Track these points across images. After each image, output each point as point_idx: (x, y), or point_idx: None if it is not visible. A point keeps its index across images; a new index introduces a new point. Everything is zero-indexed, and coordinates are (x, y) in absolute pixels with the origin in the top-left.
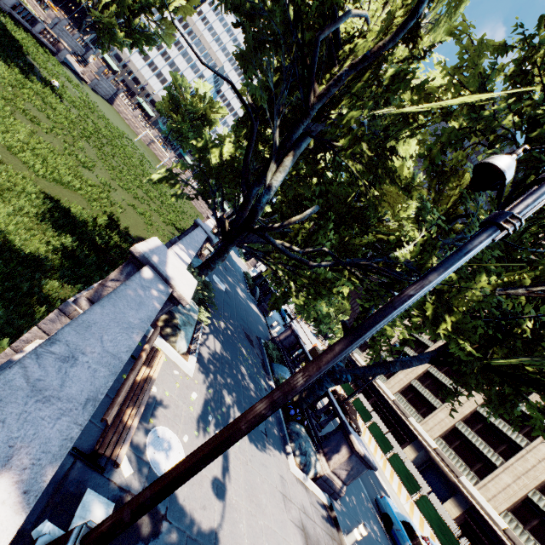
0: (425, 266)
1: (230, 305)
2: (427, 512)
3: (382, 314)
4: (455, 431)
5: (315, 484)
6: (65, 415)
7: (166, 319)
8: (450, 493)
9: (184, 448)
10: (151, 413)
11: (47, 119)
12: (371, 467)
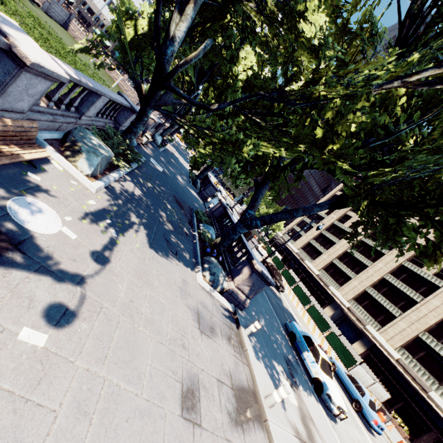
0: (316, 96)
1: (164, 180)
2: (333, 343)
3: None
4: (365, 294)
5: (222, 296)
6: None
7: (70, 146)
8: (358, 338)
9: (63, 222)
10: (25, 188)
11: None
12: (270, 283)
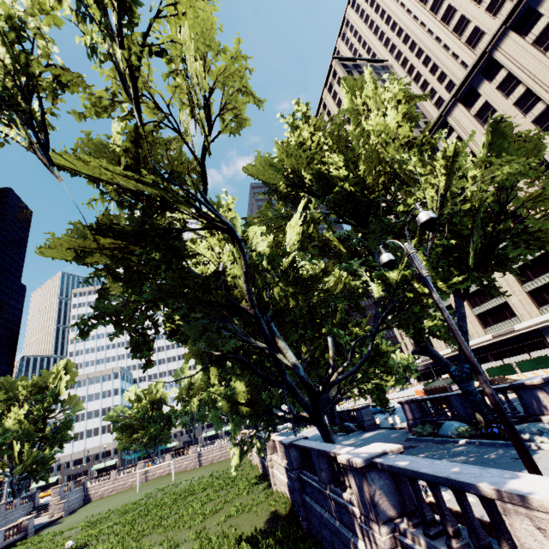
0: (392, 283)
1: None
2: None
3: (454, 330)
4: (532, 294)
5: None
6: (489, 472)
7: None
8: None
9: None
10: None
11: None
12: None
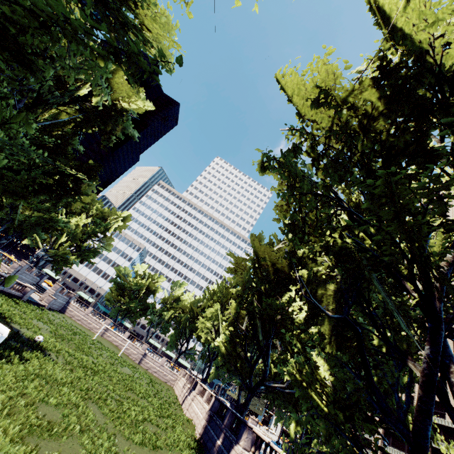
0: None
1: None
2: None
3: None
4: None
5: None
6: None
7: None
8: None
9: None
10: None
11: (55, 408)
12: None
